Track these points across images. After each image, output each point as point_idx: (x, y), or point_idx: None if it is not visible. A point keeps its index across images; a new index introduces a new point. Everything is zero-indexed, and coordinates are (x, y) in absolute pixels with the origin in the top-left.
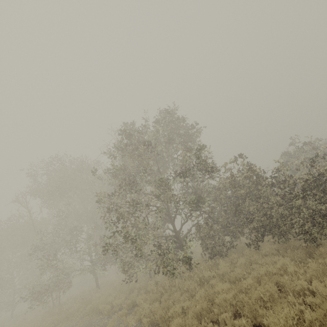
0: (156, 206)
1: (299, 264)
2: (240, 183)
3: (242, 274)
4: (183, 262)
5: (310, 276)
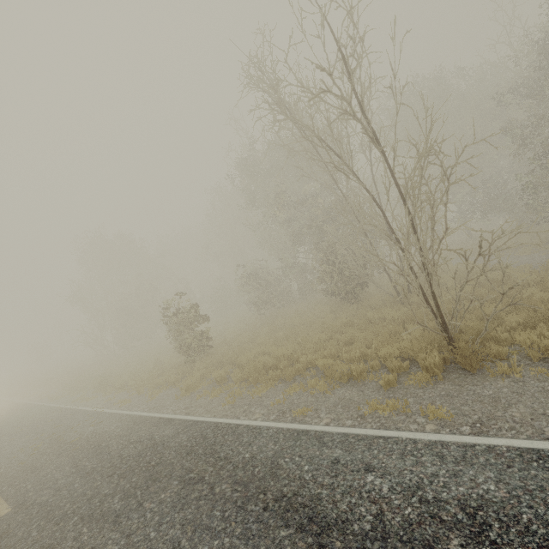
0: None
1: None
2: None
3: None
4: None
5: None
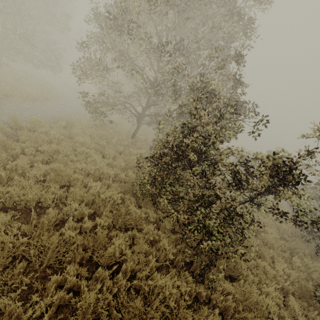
0: (137, 66)
1: (116, 183)
2: (195, 96)
3: (110, 155)
4: (95, 113)
5: (69, 173)
